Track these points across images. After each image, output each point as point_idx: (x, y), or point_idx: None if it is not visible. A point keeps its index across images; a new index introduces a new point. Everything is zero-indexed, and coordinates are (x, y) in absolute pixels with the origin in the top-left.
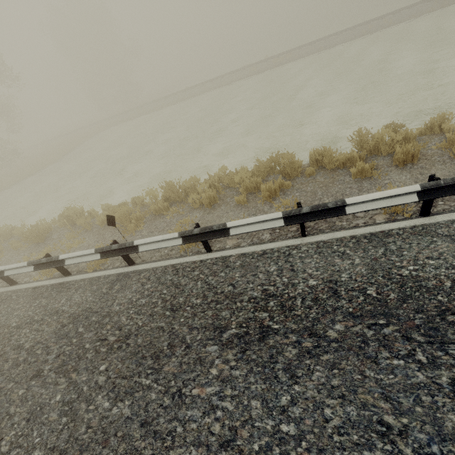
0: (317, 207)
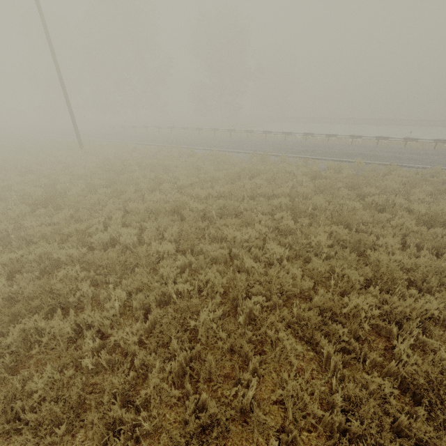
0: None
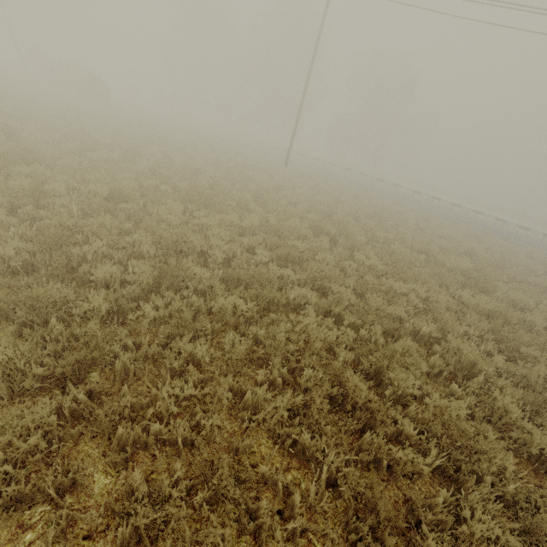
0: None
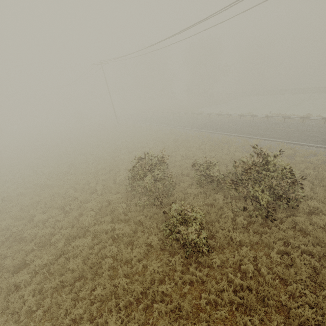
0: (306, 117)
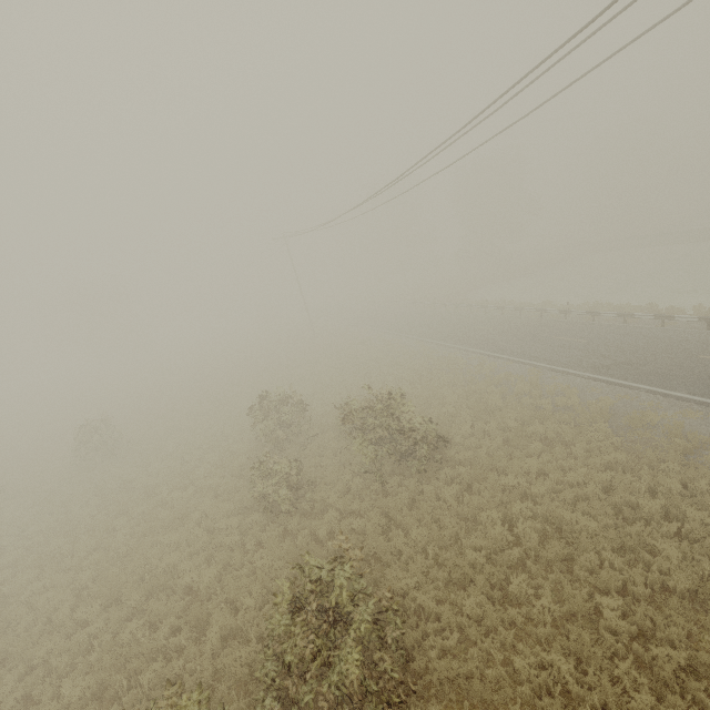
0: (626, 313)
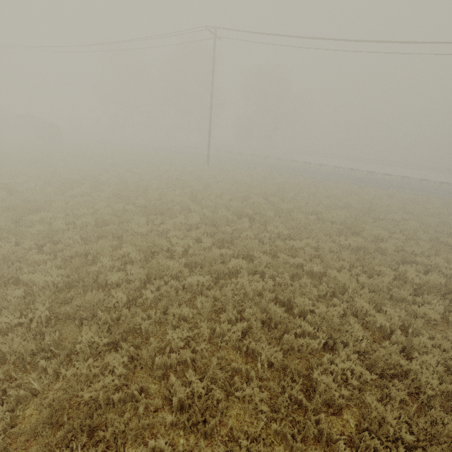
0: None
